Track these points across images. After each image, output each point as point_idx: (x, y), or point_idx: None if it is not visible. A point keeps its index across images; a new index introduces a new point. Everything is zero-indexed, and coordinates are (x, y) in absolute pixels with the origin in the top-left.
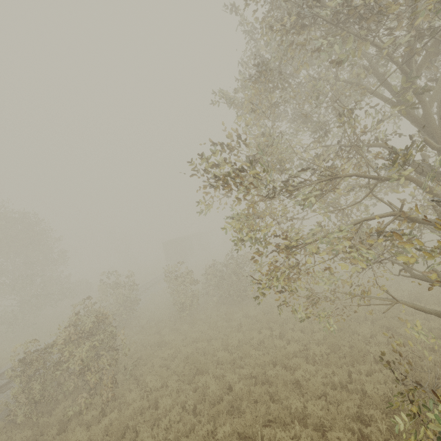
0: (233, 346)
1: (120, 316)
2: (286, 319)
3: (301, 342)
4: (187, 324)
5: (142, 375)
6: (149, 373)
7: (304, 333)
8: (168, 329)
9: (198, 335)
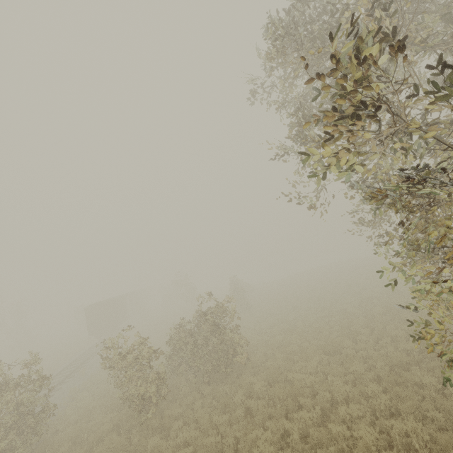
0: None
1: None
2: (311, 386)
3: (365, 419)
4: (156, 435)
5: None
6: None
7: (358, 404)
8: None
9: (188, 452)
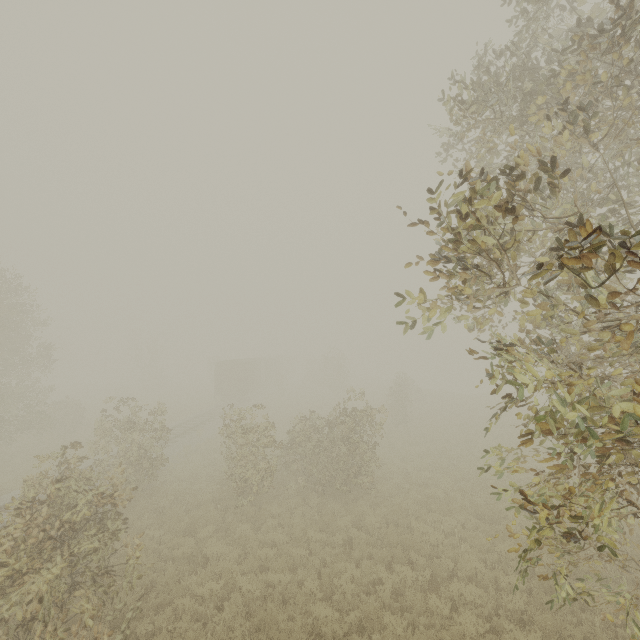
0: (342, 593)
1: (124, 484)
2: (435, 546)
3: (480, 609)
4: (248, 523)
5: (150, 635)
6: (168, 638)
7: (481, 589)
8: (212, 527)
9: (271, 553)
